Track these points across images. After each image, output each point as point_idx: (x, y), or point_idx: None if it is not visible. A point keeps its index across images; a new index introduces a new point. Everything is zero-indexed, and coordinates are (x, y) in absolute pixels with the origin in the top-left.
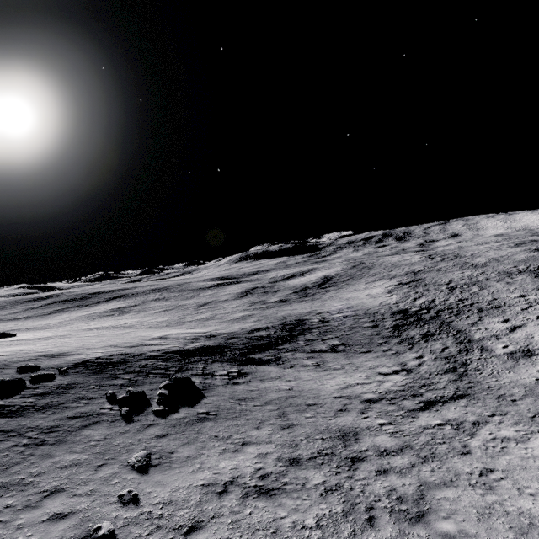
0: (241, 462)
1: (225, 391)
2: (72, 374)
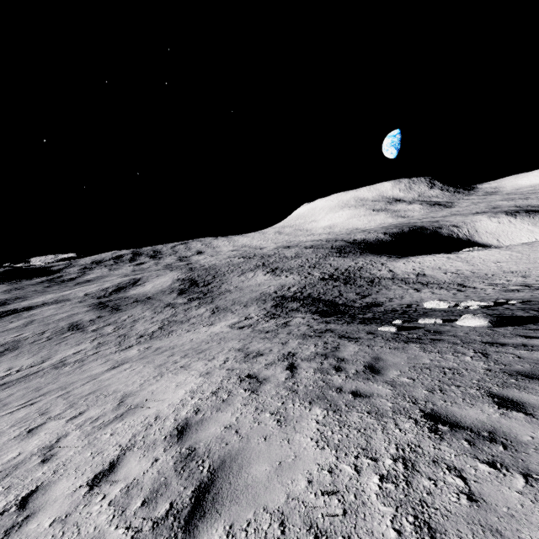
0: None
1: None
2: (417, 319)
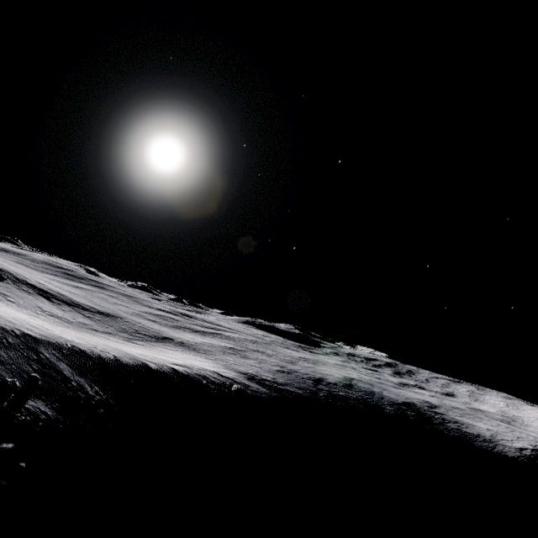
0: None
1: (9, 286)
2: None
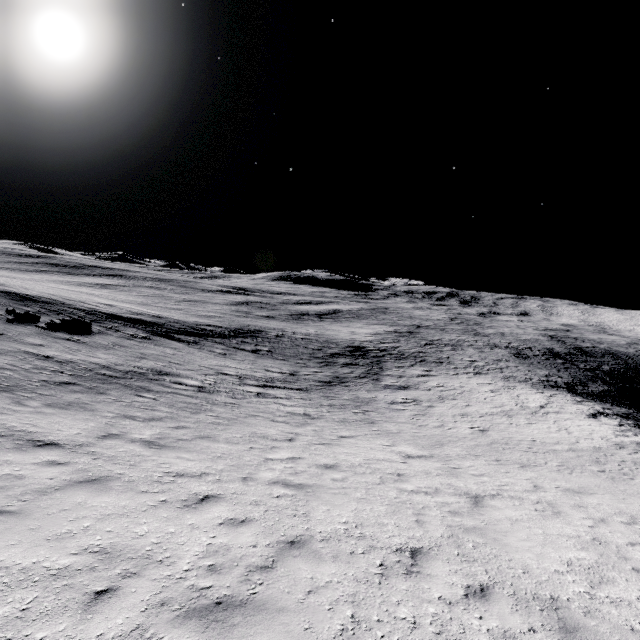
0: (65, 355)
1: (114, 339)
2: None
